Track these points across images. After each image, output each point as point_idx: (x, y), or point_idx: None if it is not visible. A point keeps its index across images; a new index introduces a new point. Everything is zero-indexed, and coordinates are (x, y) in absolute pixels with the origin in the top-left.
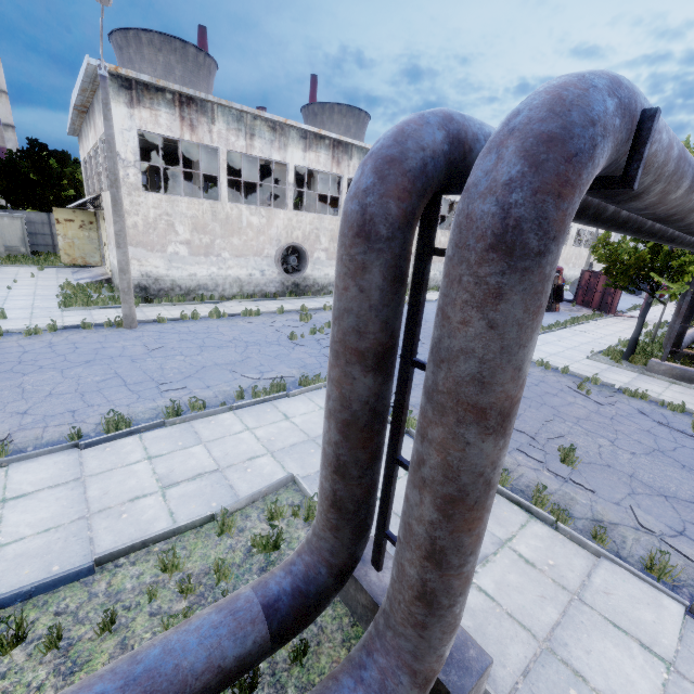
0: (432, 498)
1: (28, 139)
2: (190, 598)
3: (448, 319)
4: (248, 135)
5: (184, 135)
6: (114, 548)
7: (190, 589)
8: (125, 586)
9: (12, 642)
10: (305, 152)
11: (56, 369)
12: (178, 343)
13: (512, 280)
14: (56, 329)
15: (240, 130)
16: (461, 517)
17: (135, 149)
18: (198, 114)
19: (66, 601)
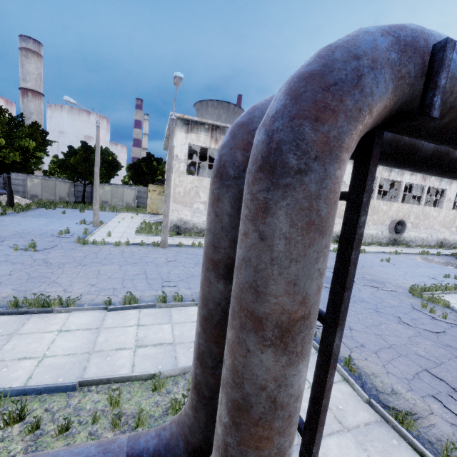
0: (226, 399)
1: (147, 153)
2: (116, 431)
3: (240, 232)
4: None
5: (211, 145)
6: (91, 377)
7: (118, 424)
8: (86, 406)
9: (16, 418)
10: None
11: (119, 264)
12: (184, 259)
13: (275, 195)
14: (129, 244)
15: None
16: (247, 430)
17: (185, 153)
18: (220, 134)
19: (54, 403)
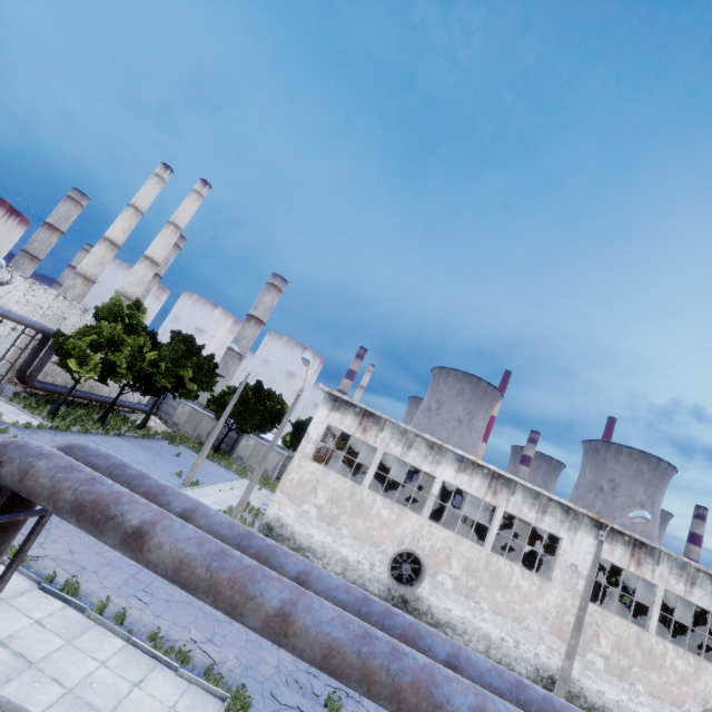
0: None
1: None
2: None
3: None
4: (407, 445)
5: (357, 433)
6: None
7: None
8: None
9: None
10: (457, 472)
11: None
12: None
13: None
14: None
15: (401, 440)
16: None
17: (320, 433)
18: (373, 423)
19: None
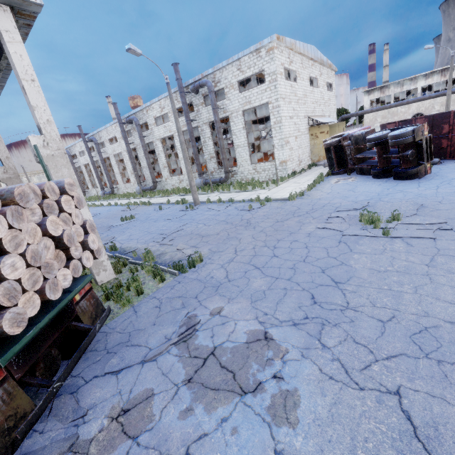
0: None
1: None
2: None
3: None
4: (401, 86)
5: (381, 96)
6: None
7: None
8: None
9: None
10: (425, 80)
11: None
12: None
13: None
14: None
15: (398, 86)
16: None
17: (368, 104)
18: (385, 89)
19: None
